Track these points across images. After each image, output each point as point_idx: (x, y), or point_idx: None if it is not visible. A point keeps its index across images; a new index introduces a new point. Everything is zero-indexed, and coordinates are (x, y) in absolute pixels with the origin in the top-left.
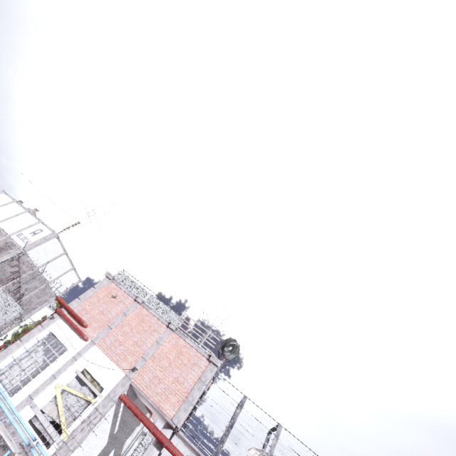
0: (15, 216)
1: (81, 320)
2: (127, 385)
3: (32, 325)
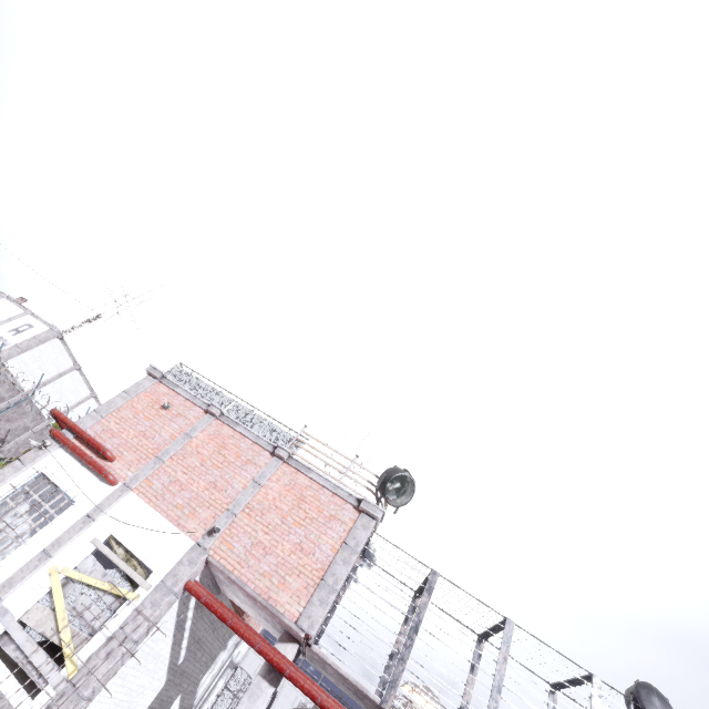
0: None
1: (101, 447)
2: (199, 561)
3: (3, 466)
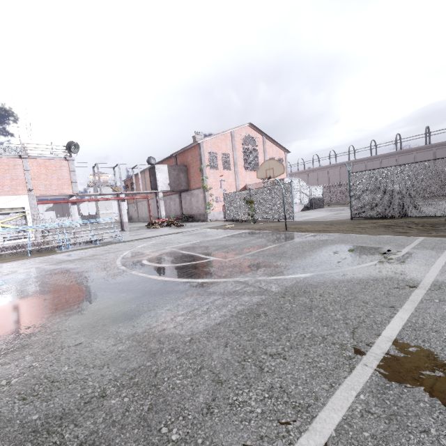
0: None
1: None
2: (35, 198)
3: None
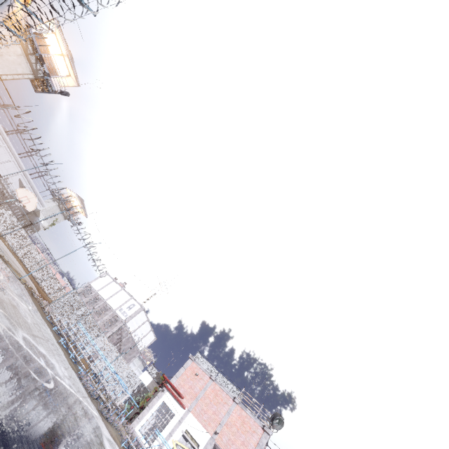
0: (116, 294)
1: (180, 393)
2: (213, 444)
3: (150, 394)
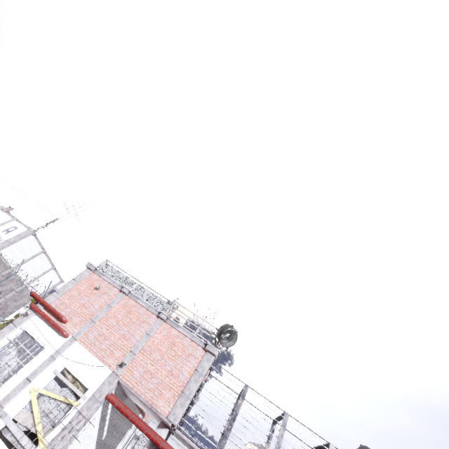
0: None
1: (59, 315)
2: (114, 382)
3: (2, 325)
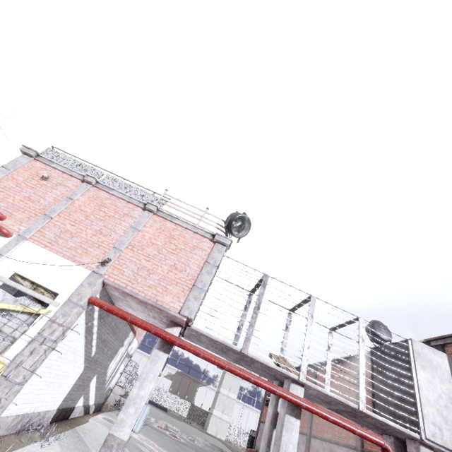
0: None
1: None
2: (97, 283)
3: None
